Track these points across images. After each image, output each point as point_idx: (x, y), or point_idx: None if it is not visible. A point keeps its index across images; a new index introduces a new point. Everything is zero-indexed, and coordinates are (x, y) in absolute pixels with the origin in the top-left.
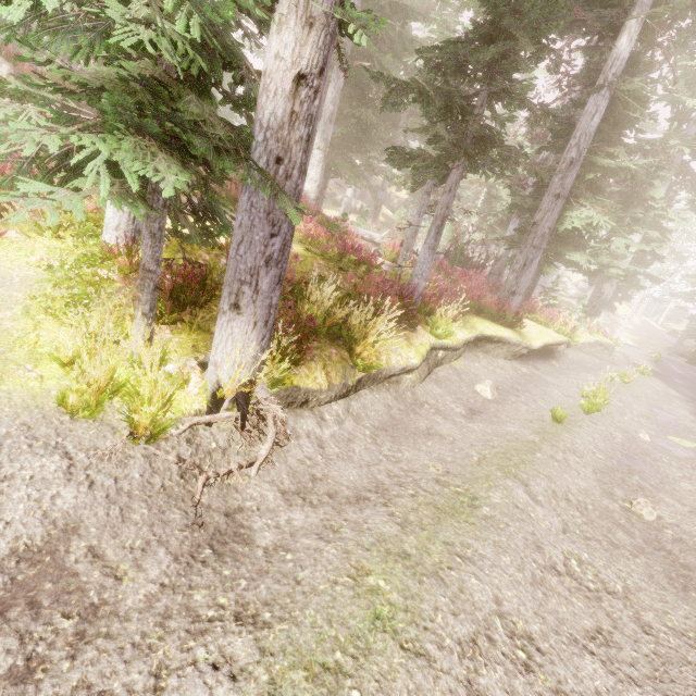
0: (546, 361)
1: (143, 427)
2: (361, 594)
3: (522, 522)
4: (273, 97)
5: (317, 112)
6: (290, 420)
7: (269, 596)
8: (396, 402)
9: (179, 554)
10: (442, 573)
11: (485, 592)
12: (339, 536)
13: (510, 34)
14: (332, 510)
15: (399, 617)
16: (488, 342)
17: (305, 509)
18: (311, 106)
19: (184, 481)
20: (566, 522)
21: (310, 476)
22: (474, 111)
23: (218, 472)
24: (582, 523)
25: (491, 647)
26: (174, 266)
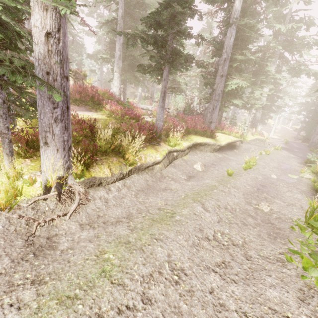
0: (232, 150)
1: (2, 204)
2: (98, 262)
3: (196, 220)
4: (37, 45)
5: (63, 49)
6: (91, 192)
7: (52, 270)
8: (151, 178)
9: (15, 258)
10: (144, 247)
11: (163, 252)
12: (99, 239)
13: None
14: (102, 229)
15: (115, 269)
16: (200, 145)
17: (89, 230)
18: (58, 46)
19: (28, 226)
20: (221, 218)
21: (97, 216)
22: (168, 42)
23: (45, 220)
24: (231, 217)
25: (159, 276)
26: (33, 132)
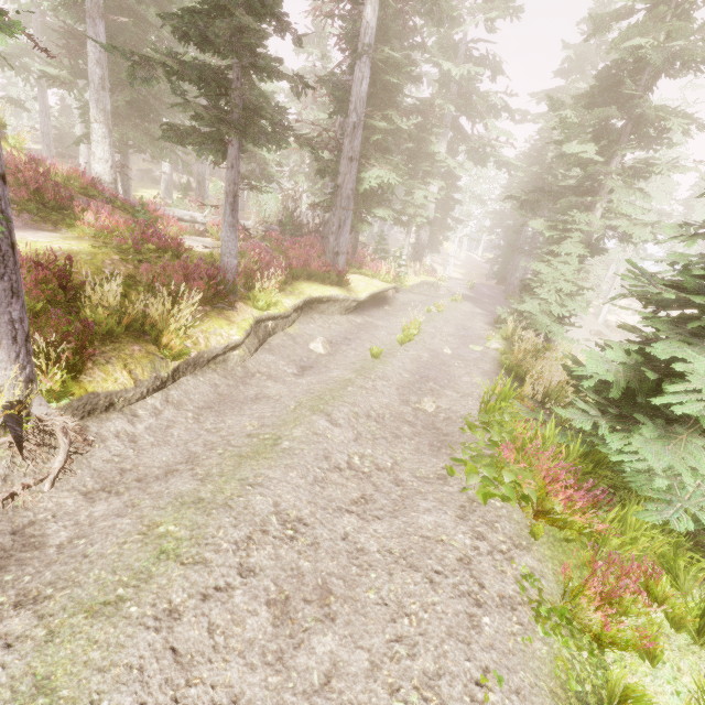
0: (380, 308)
1: None
2: (150, 542)
3: (318, 444)
4: None
5: None
6: (93, 427)
7: (54, 577)
8: (224, 380)
9: None
10: (231, 502)
11: (267, 502)
12: (138, 508)
13: (242, 7)
14: (137, 491)
15: (184, 545)
16: (320, 303)
17: (109, 500)
18: None
19: None
20: (360, 433)
21: (119, 471)
22: (232, 85)
23: None
24: (376, 429)
25: (264, 536)
26: None
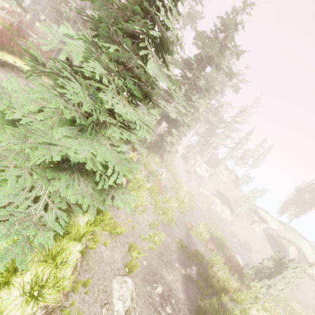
0: None
1: None
2: None
3: None
4: None
5: None
6: None
7: None
8: None
9: None
10: None
11: None
12: None
13: None
14: None
15: None
16: (20, 71)
17: None
18: None
19: None
20: None
21: None
22: None
23: None
24: None
25: None
26: None
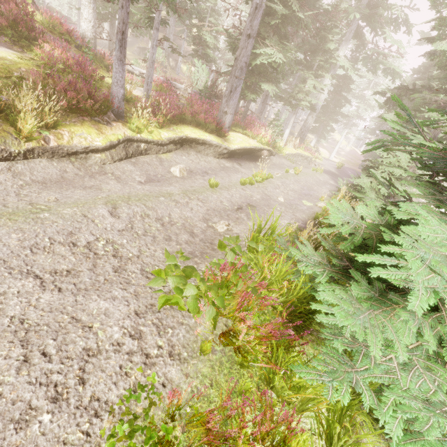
0: (253, 162)
1: None
2: None
3: (77, 222)
4: None
5: None
6: None
7: None
8: (77, 170)
9: None
10: None
11: None
12: None
13: None
14: None
15: None
16: (198, 144)
17: None
18: None
19: None
20: (134, 227)
21: None
22: None
23: None
24: (155, 230)
25: None
26: None
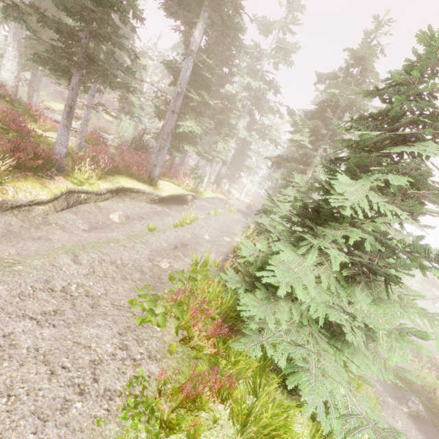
0: (180, 205)
1: None
2: None
3: (48, 271)
4: None
5: None
6: None
7: None
8: (21, 223)
9: None
10: None
11: None
12: None
13: None
14: None
15: None
16: (132, 192)
17: None
18: None
19: None
20: (95, 271)
21: None
22: (81, 40)
23: None
24: (112, 272)
25: None
26: None
